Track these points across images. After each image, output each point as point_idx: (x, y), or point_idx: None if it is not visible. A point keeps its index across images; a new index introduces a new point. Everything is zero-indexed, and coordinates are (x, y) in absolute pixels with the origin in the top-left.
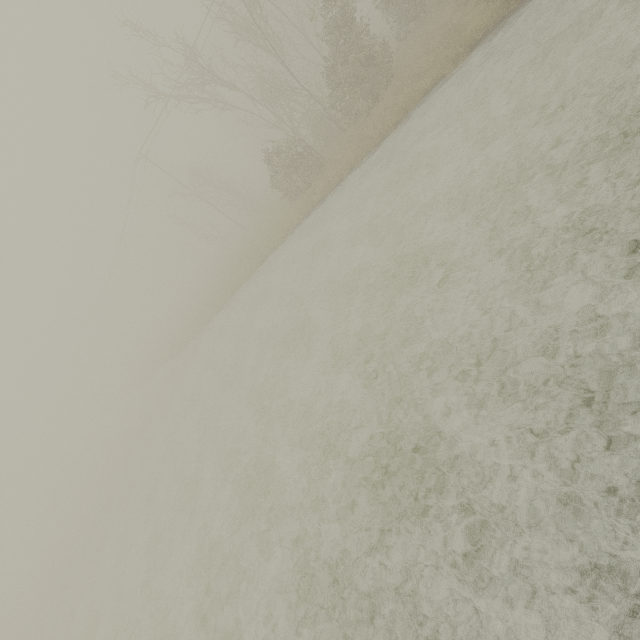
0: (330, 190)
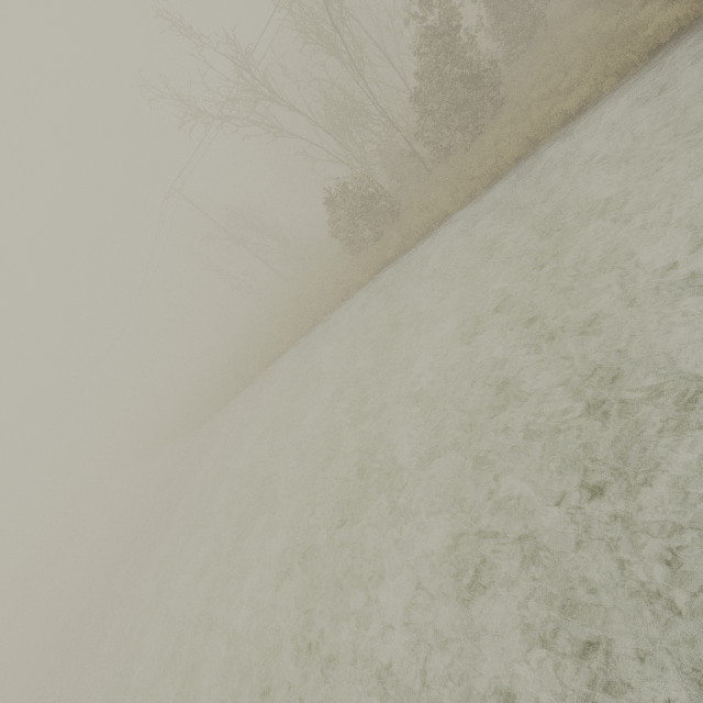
0: (411, 244)
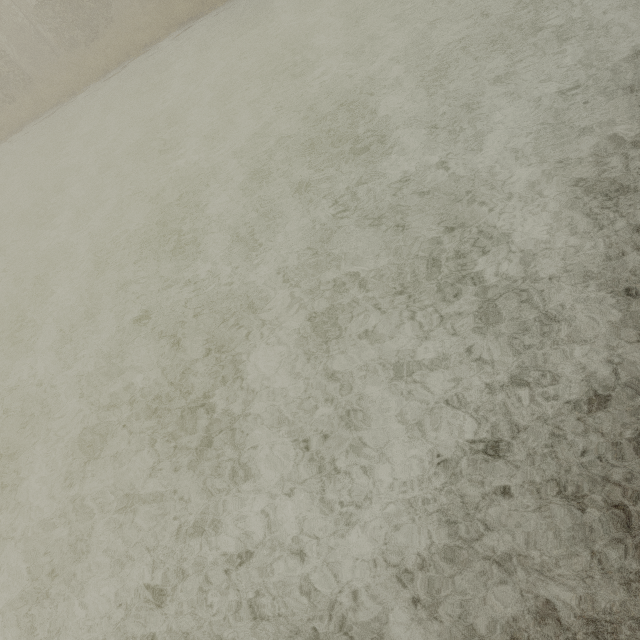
0: (45, 110)
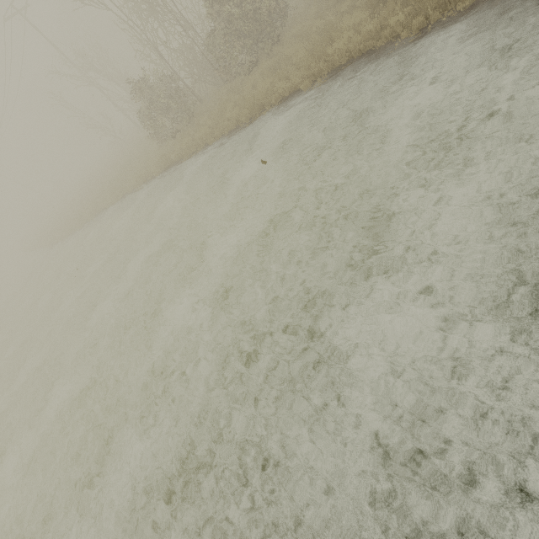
0: (186, 156)
